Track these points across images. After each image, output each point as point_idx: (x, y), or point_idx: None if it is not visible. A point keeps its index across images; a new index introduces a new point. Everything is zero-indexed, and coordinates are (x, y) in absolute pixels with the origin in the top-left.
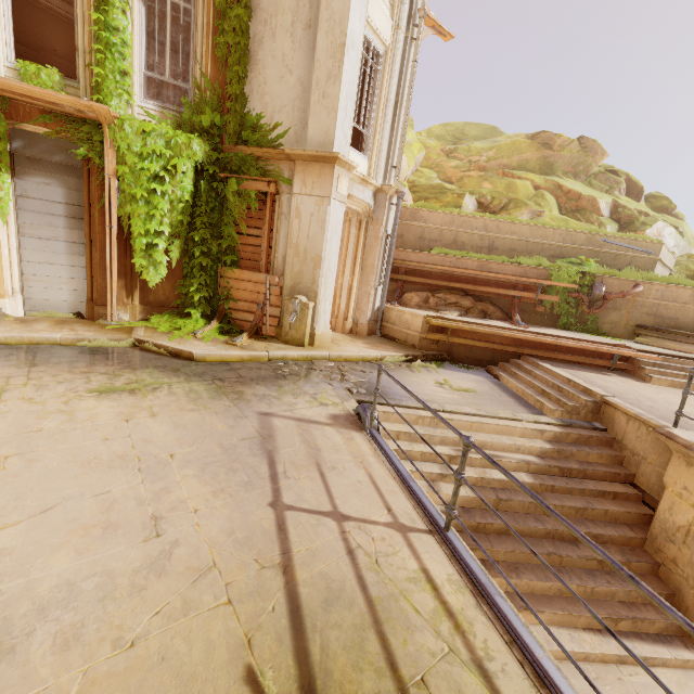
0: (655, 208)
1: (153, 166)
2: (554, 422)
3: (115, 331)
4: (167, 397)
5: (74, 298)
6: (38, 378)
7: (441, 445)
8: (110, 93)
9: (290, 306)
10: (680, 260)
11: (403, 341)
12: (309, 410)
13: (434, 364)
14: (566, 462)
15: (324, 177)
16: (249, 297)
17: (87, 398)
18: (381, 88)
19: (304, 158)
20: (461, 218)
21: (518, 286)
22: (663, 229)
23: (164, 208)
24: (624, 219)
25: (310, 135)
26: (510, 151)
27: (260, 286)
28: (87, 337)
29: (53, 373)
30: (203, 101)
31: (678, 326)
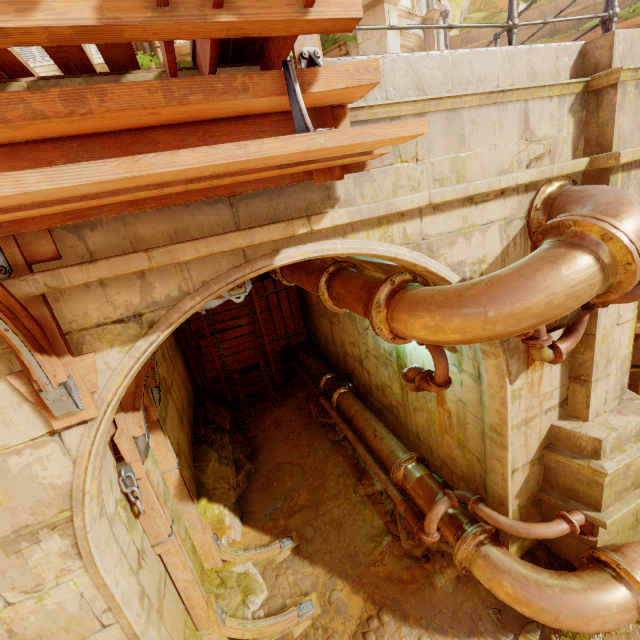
0: None
1: None
2: None
3: None
4: None
5: None
6: None
7: None
8: None
9: None
10: None
11: None
12: None
13: None
14: None
15: (378, 18)
16: None
17: None
18: None
19: None
20: None
21: None
22: None
23: None
24: None
25: None
26: None
27: None
28: None
29: None
30: None
31: None
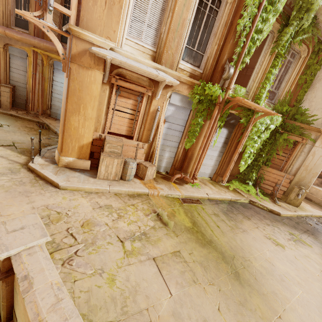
0: None
1: (263, 128)
2: None
3: (234, 192)
4: (313, 246)
5: (211, 172)
6: (265, 229)
7: None
8: (262, 99)
9: (300, 191)
10: None
11: (318, 203)
12: None
13: None
14: None
15: None
16: (272, 180)
17: (297, 246)
18: None
19: None
20: None
21: None
22: None
23: (259, 144)
24: None
25: None
26: None
27: (280, 177)
28: (238, 198)
29: (262, 225)
30: (284, 100)
31: None
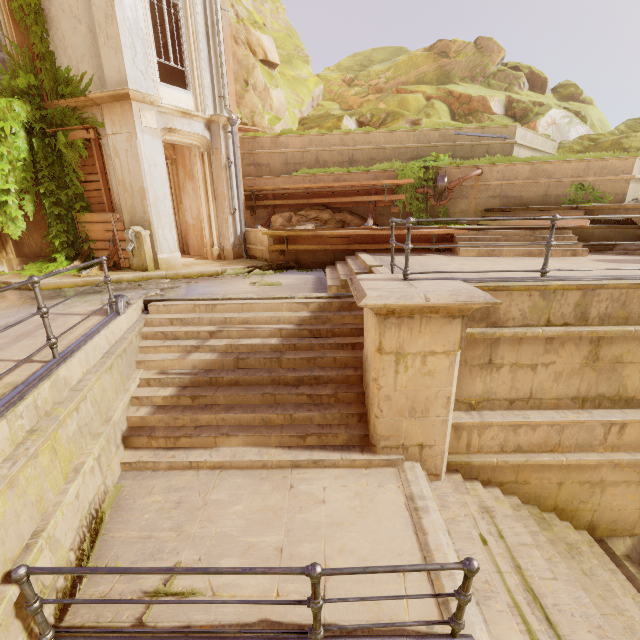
0: (563, 98)
1: None
2: (324, 295)
3: None
4: None
5: None
6: None
7: (211, 325)
8: None
9: (125, 236)
10: (566, 143)
11: (261, 257)
12: (82, 308)
13: (271, 271)
14: (320, 326)
15: (126, 114)
16: (103, 236)
17: None
18: (187, 21)
19: (106, 100)
20: (318, 137)
21: (371, 192)
22: (557, 116)
23: (4, 168)
24: (519, 114)
25: (108, 77)
26: (407, 67)
27: (108, 225)
28: None
29: None
30: (17, 66)
31: (523, 204)
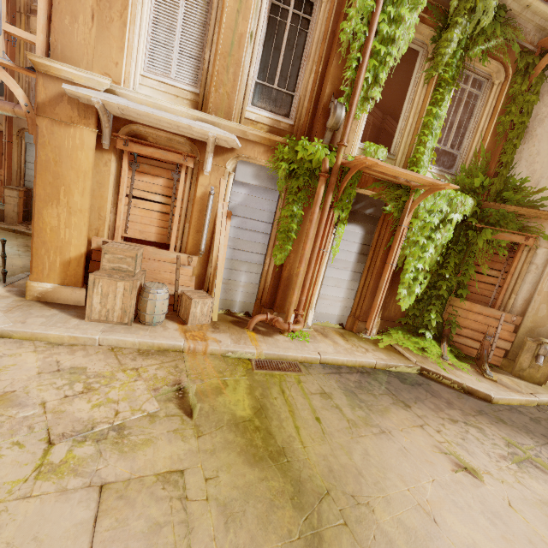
0: None
1: (436, 220)
2: None
3: (388, 351)
4: None
5: (341, 312)
6: (441, 431)
7: None
8: (422, 165)
9: (540, 349)
10: None
11: None
12: None
13: None
14: None
15: None
16: (476, 327)
17: (522, 475)
18: None
19: None
20: None
21: None
22: None
23: (432, 252)
24: None
25: None
26: None
27: (491, 320)
28: (391, 363)
29: (436, 421)
30: (474, 166)
31: None
